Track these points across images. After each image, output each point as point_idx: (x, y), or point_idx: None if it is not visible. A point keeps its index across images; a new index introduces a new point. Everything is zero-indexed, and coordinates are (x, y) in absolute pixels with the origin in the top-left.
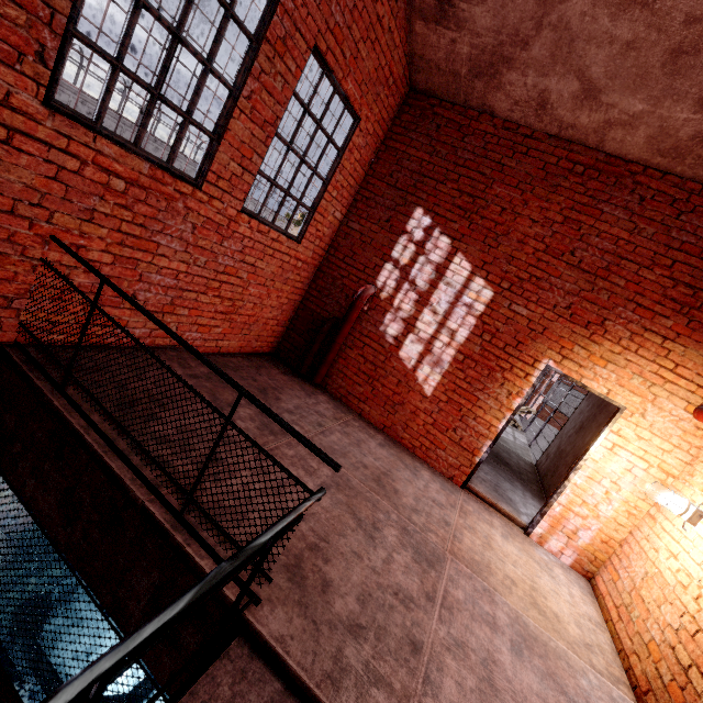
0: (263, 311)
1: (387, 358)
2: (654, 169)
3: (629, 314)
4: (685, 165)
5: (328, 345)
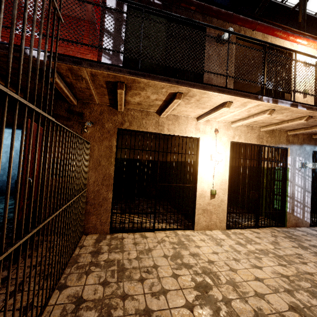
0: None
1: None
2: (65, 15)
3: (80, 56)
4: (71, 12)
5: None
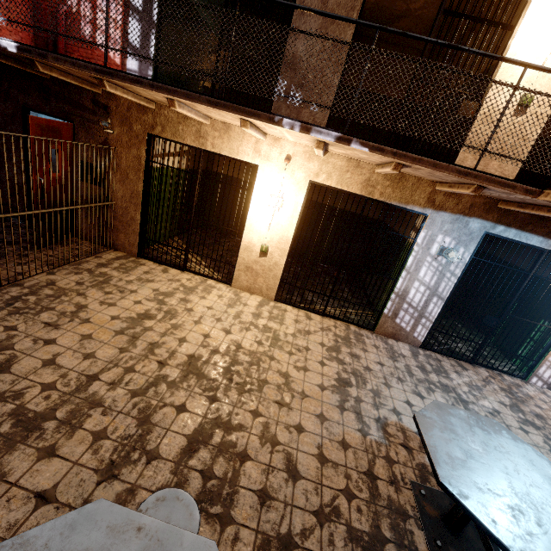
0: (3, 32)
1: (92, 51)
2: None
3: None
4: None
5: (56, 51)
